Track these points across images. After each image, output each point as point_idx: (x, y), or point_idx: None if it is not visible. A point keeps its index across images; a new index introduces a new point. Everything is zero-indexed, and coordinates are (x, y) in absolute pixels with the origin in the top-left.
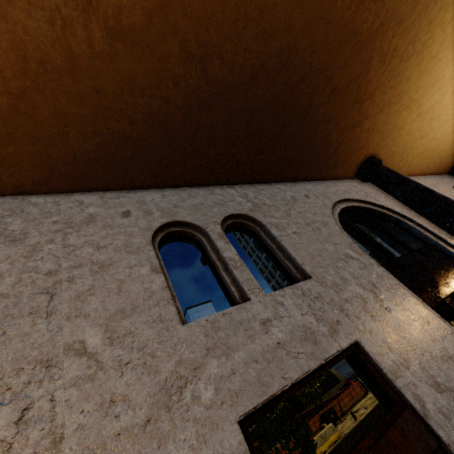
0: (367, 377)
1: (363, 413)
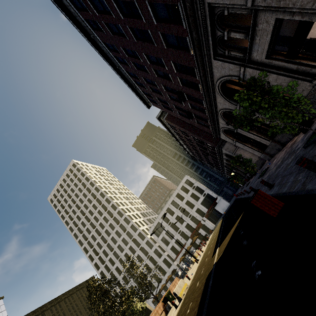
0: (279, 52)
1: (192, 275)
